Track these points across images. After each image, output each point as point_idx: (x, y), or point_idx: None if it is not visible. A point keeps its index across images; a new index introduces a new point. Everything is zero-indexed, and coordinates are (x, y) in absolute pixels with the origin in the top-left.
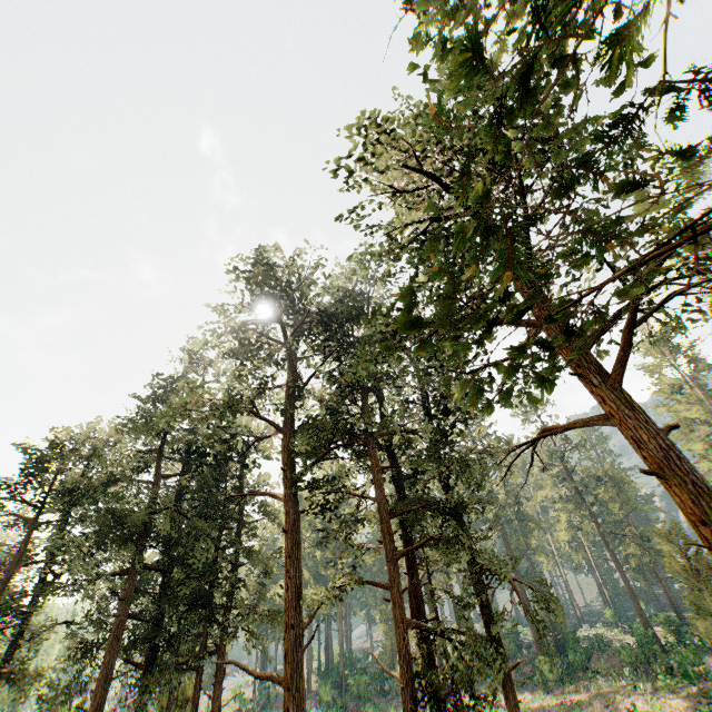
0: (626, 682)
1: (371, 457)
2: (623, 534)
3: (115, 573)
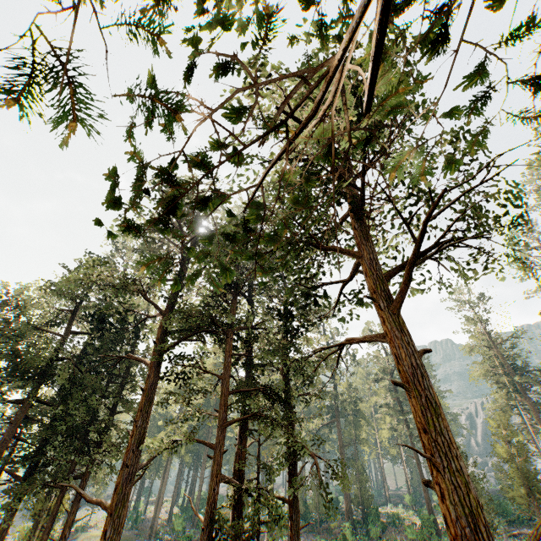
0: None
1: (227, 344)
2: None
3: (11, 401)
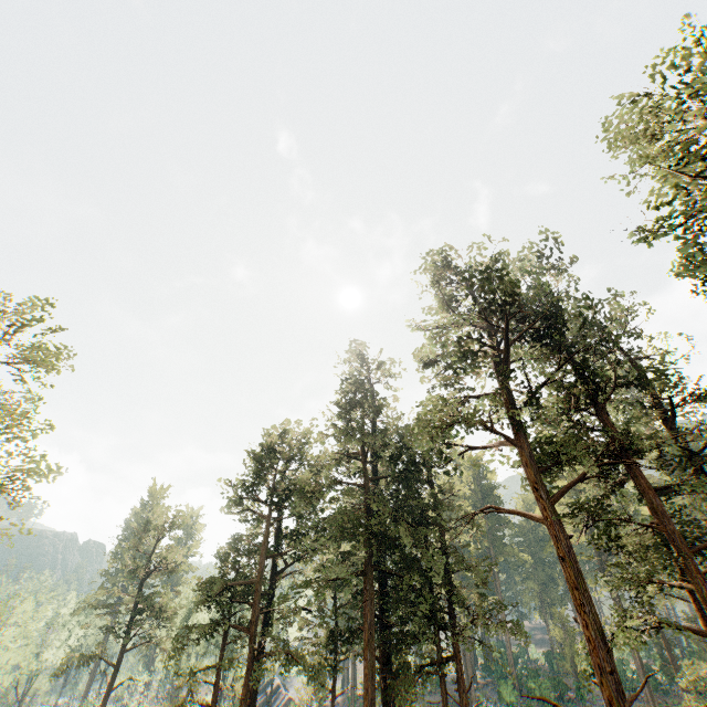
0: None
1: (641, 477)
2: None
3: (355, 574)
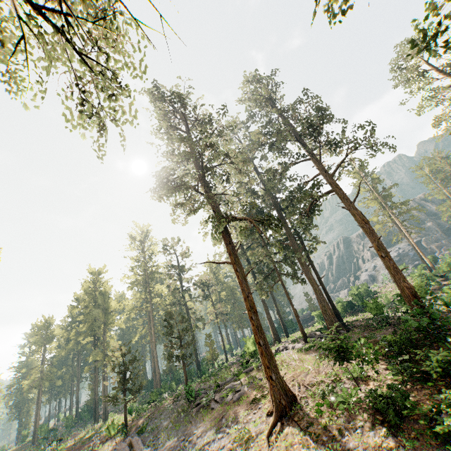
0: (150, 406)
1: None
2: (192, 318)
3: None
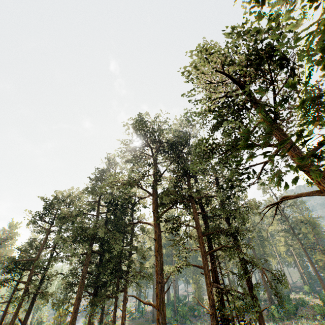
0: (317, 322)
1: (193, 208)
2: (315, 249)
3: (81, 254)
